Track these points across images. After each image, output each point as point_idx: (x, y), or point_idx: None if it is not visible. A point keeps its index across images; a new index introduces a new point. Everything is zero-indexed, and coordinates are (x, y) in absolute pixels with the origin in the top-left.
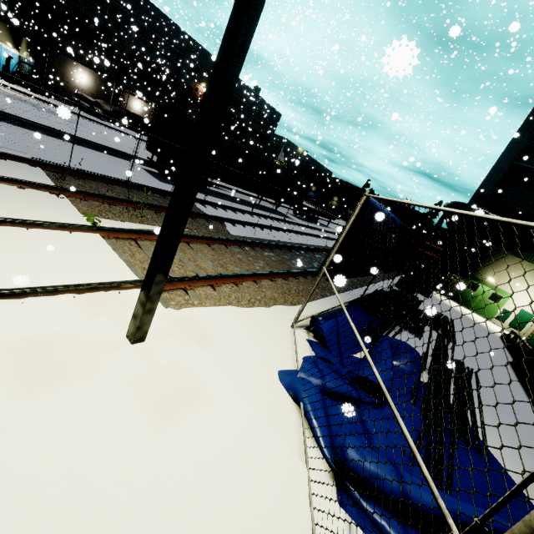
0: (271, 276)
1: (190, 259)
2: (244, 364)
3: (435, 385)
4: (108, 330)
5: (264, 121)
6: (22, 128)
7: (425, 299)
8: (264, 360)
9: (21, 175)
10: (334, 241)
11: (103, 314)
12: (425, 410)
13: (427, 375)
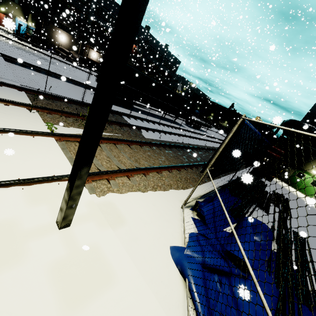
0: (169, 168)
1: (115, 156)
2: (145, 241)
3: (283, 255)
4: (42, 217)
5: (170, 65)
6: (22, 67)
7: (269, 183)
8: (160, 237)
9: (9, 96)
10: (210, 142)
11: (42, 203)
12: (277, 279)
13: (275, 245)
